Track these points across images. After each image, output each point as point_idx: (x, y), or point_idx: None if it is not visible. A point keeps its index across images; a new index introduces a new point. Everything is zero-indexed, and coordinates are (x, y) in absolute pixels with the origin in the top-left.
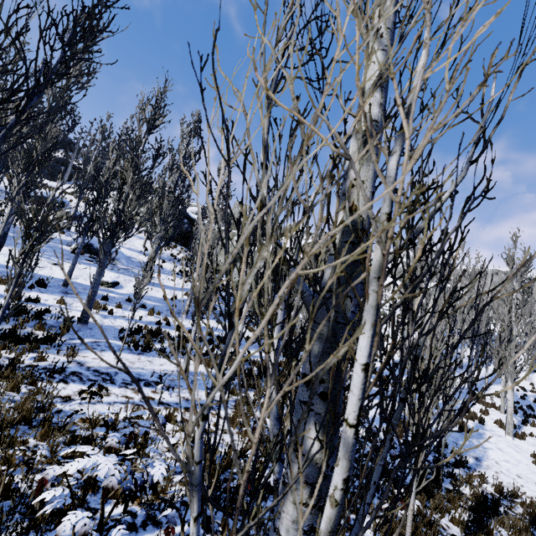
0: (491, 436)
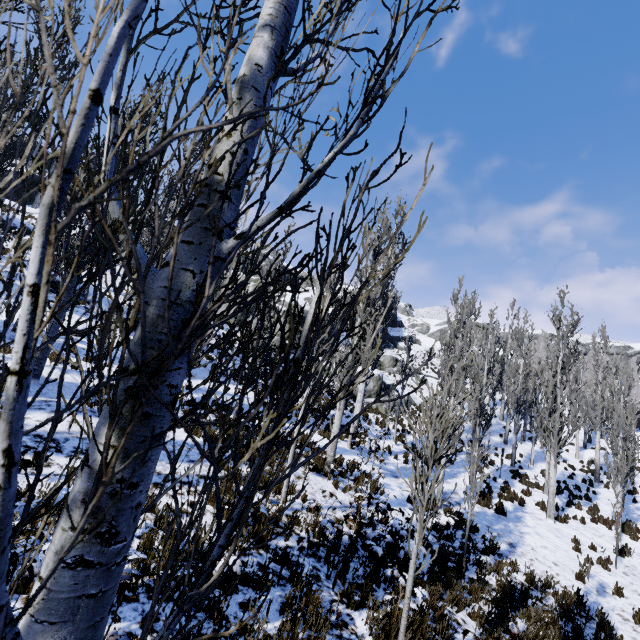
0: (284, 420)
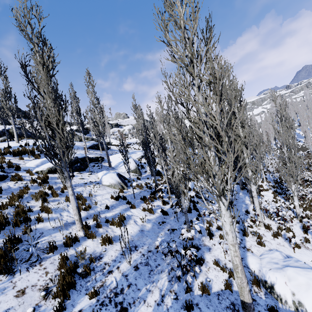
0: None
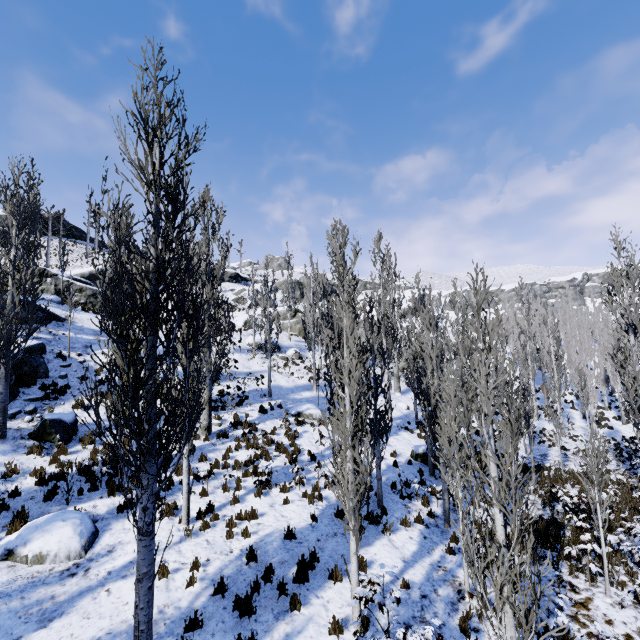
0: None
